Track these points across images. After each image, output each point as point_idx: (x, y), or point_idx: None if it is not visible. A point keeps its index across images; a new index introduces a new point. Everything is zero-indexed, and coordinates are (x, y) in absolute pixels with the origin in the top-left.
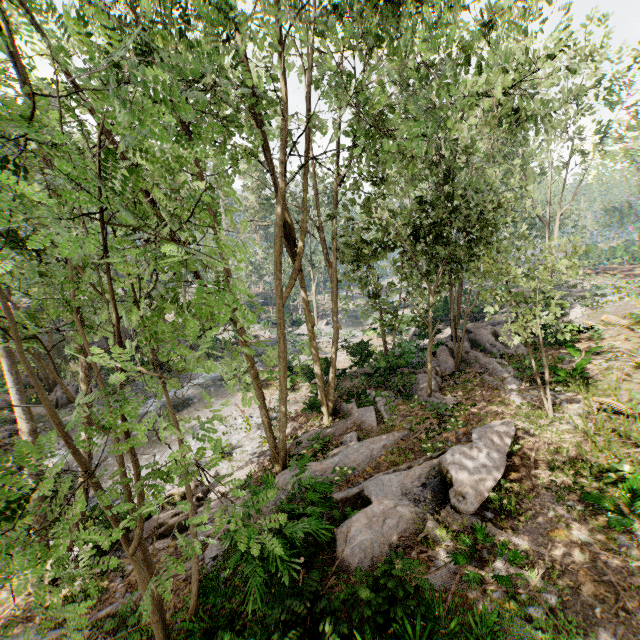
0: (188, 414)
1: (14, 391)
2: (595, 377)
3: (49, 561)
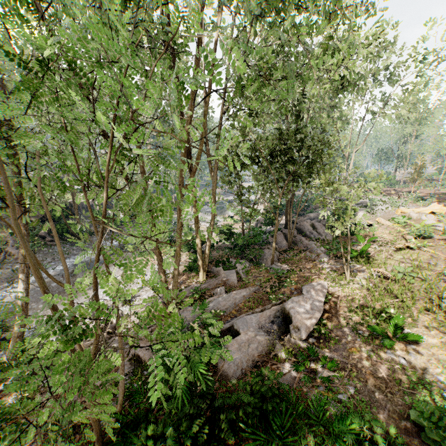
0: None
1: None
2: (373, 256)
3: None
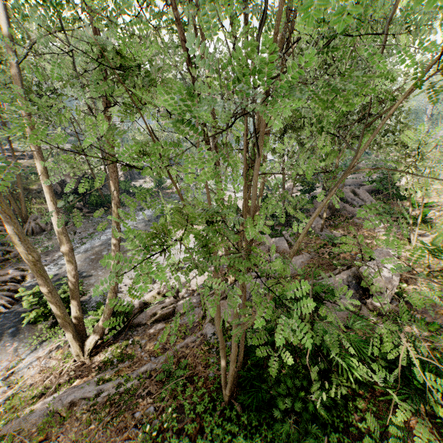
0: None
1: (54, 218)
2: (434, 221)
3: (88, 340)
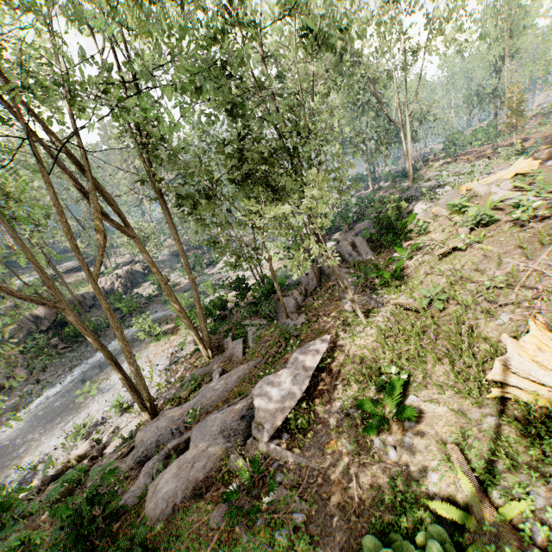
0: (105, 375)
1: None
2: (409, 274)
3: None
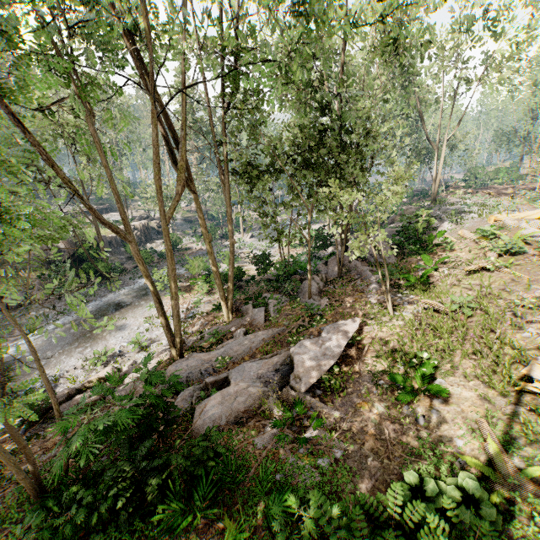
0: (120, 315)
1: None
2: (436, 282)
3: None
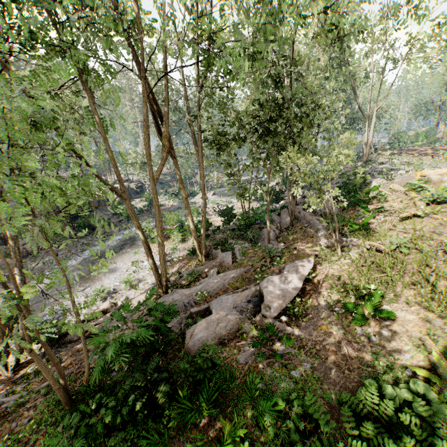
0: (111, 260)
1: None
2: (374, 228)
3: (10, 356)
